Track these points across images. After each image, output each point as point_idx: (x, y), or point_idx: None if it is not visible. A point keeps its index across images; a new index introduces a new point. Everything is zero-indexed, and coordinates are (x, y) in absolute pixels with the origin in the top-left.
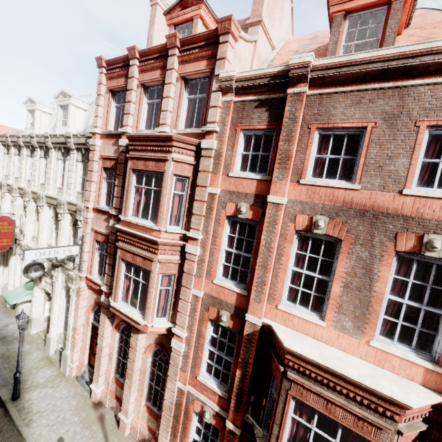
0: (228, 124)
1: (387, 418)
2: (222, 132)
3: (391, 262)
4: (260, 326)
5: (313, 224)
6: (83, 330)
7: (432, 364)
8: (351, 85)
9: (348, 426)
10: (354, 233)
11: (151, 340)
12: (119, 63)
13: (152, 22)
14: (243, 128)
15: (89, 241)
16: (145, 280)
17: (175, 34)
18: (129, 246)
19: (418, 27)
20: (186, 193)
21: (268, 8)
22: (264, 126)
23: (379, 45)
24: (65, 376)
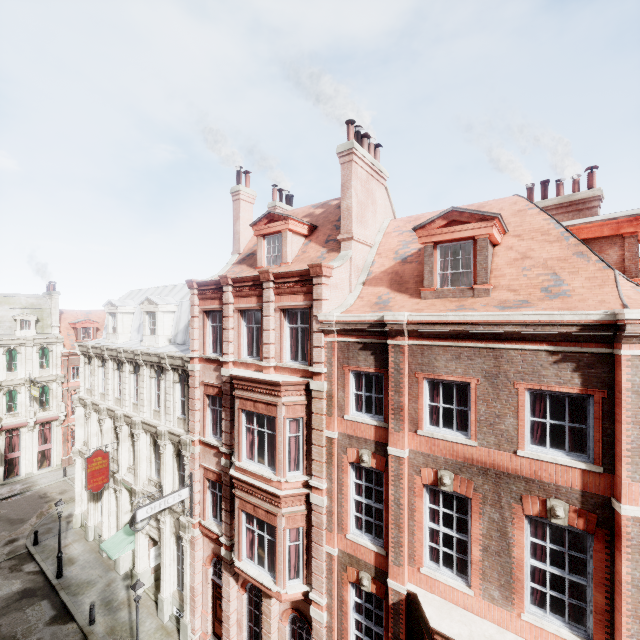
0: (336, 365)
1: None
2: (330, 372)
3: (522, 525)
4: (405, 594)
5: (439, 480)
6: (203, 588)
7: None
8: (447, 340)
9: None
10: (481, 492)
11: (286, 603)
12: (211, 285)
13: (237, 217)
14: (351, 369)
15: (198, 478)
16: (270, 533)
17: (267, 271)
18: (248, 495)
19: (516, 236)
20: (302, 433)
21: (358, 218)
22: (371, 369)
23: (473, 277)
24: None
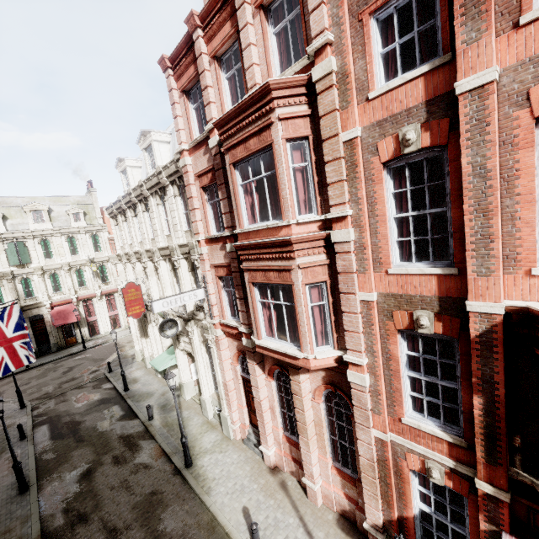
0: (346, 19)
1: None
2: (339, 38)
3: None
4: (503, 314)
5: None
6: (235, 385)
7: None
8: None
9: None
10: None
11: (317, 380)
12: (183, 51)
13: None
14: (372, 10)
15: (211, 280)
16: (287, 301)
17: None
18: (256, 263)
19: None
20: (310, 161)
21: None
22: None
23: None
24: (230, 440)
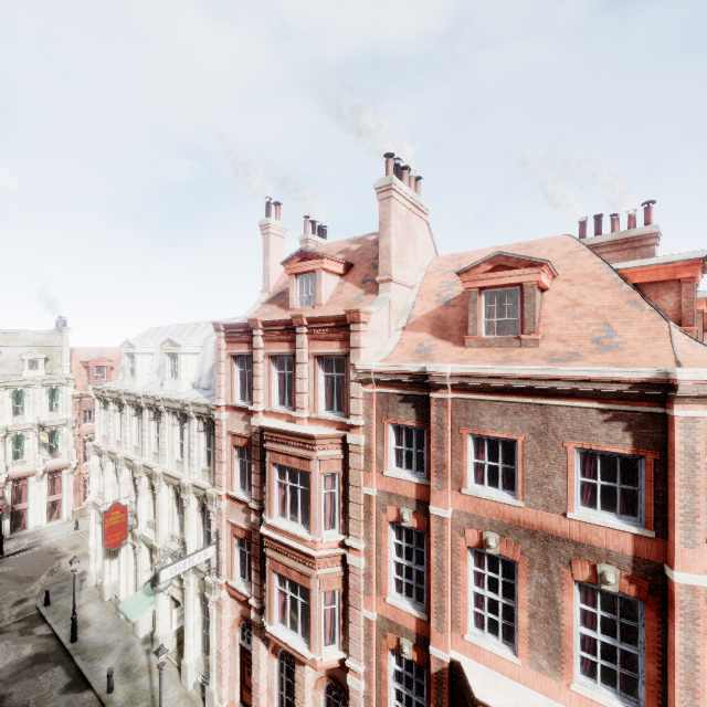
0: (374, 417)
1: None
2: (369, 425)
3: (572, 591)
4: (448, 662)
5: (484, 542)
6: (230, 654)
7: None
8: (493, 394)
9: None
10: (529, 556)
11: (321, 671)
12: (240, 328)
13: (267, 253)
14: (391, 422)
15: (225, 536)
16: (304, 595)
17: (300, 315)
18: (280, 555)
19: (566, 280)
20: (338, 489)
21: (397, 258)
22: (412, 423)
23: (521, 326)
24: None
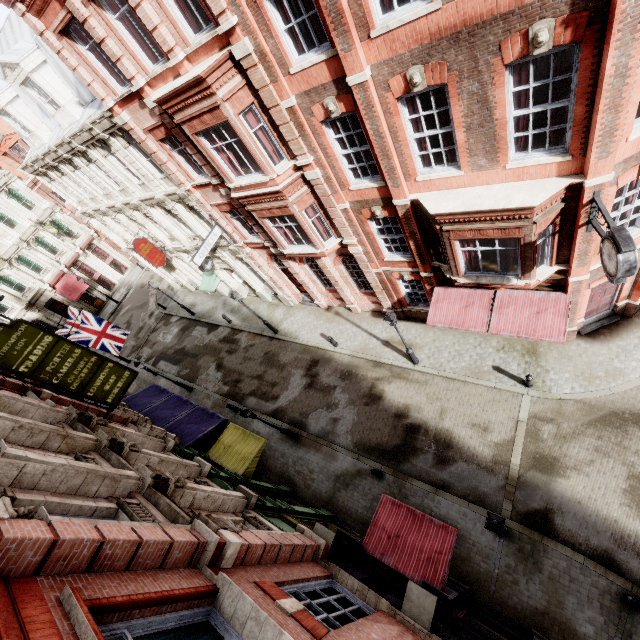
0: (241, 1)
1: (524, 219)
2: (243, 19)
3: (503, 81)
4: (409, 204)
5: (409, 84)
6: (278, 276)
7: (562, 157)
8: None
9: (499, 237)
10: (456, 69)
11: (333, 255)
12: None
13: None
14: None
15: (219, 216)
16: (293, 221)
17: None
18: (258, 205)
19: None
20: (264, 121)
21: None
22: None
23: None
24: (293, 307)
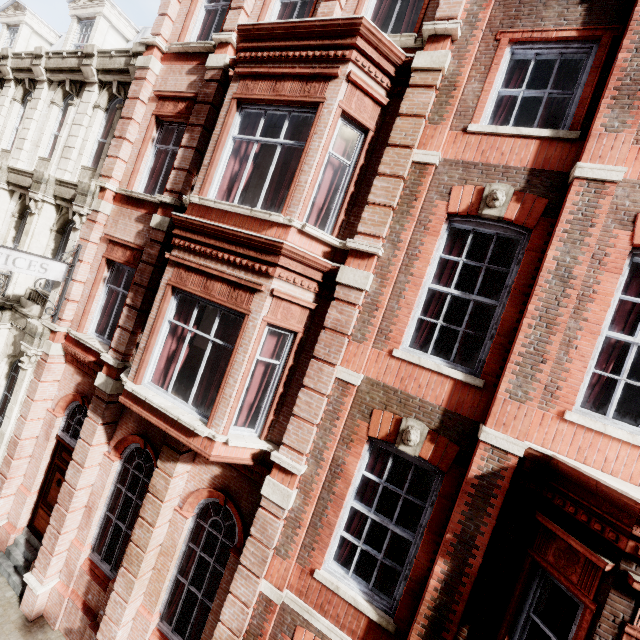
0: (483, 27)
1: None
2: (467, 40)
3: None
4: (521, 456)
5: None
6: (34, 450)
7: None
8: None
9: None
10: None
11: (202, 479)
12: None
13: None
14: (515, 38)
15: (90, 260)
16: (220, 340)
17: None
18: (198, 259)
19: None
20: (354, 163)
21: None
22: (571, 31)
23: None
24: None
